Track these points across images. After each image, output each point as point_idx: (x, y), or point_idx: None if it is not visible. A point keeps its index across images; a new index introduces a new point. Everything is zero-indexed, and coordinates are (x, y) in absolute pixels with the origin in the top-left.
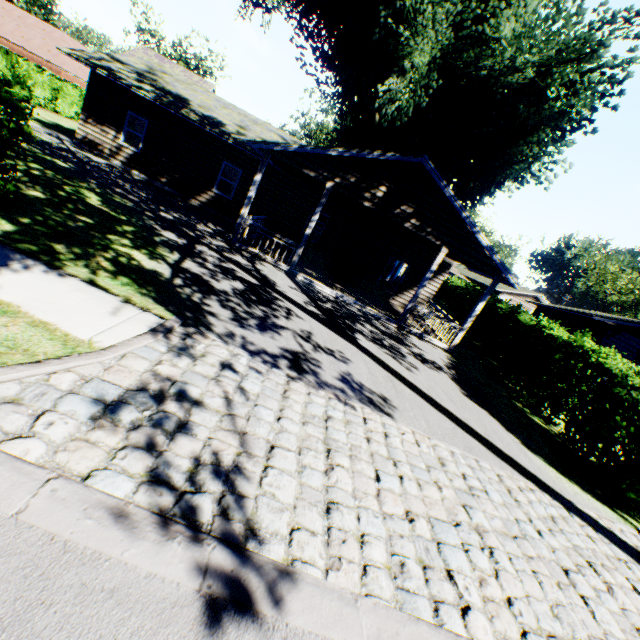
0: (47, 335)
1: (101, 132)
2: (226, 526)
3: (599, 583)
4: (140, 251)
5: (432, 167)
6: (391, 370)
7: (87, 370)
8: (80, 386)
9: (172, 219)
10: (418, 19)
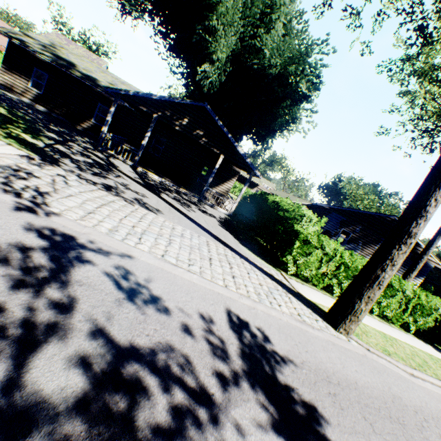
0: None
1: (15, 79)
2: (34, 200)
3: (227, 266)
4: (27, 135)
5: (210, 109)
6: (174, 207)
7: None
8: None
9: (57, 130)
10: (219, 33)
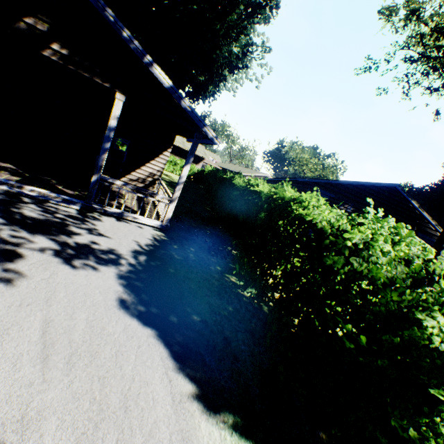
0: None
1: None
2: None
3: None
4: None
5: None
6: None
7: None
8: None
9: None
10: None
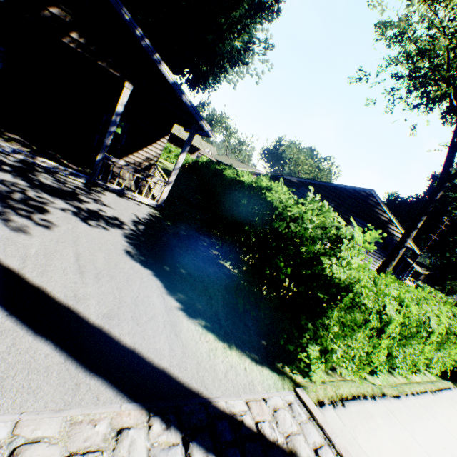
0: None
1: None
2: None
3: None
4: None
5: None
6: None
7: None
8: None
9: None
10: None
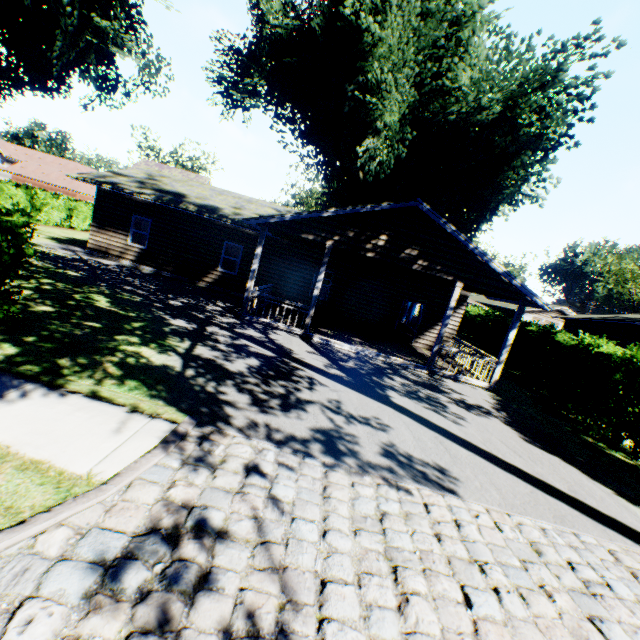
0: (37, 479)
1: (110, 237)
2: None
3: None
4: (149, 346)
5: (428, 208)
6: (437, 428)
7: (83, 518)
8: (73, 545)
9: (181, 305)
10: (381, 87)
